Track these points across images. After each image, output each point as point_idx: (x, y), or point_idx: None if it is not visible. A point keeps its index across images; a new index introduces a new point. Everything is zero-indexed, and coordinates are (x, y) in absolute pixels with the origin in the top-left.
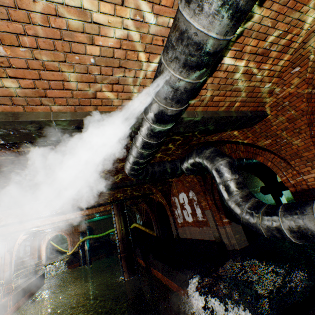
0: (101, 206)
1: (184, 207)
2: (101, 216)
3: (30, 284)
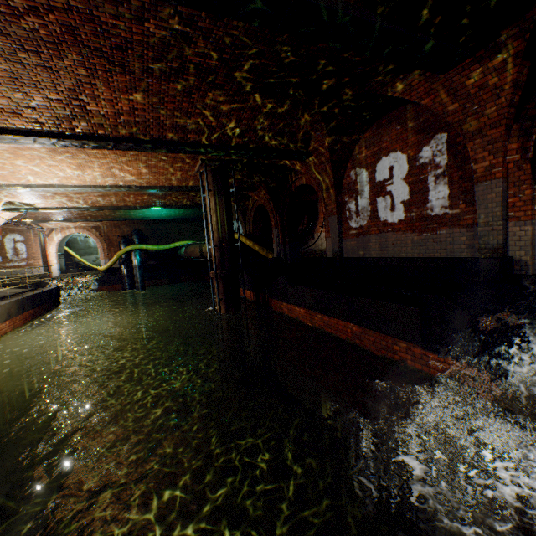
0: (176, 173)
1: (385, 191)
2: (166, 207)
3: (33, 298)
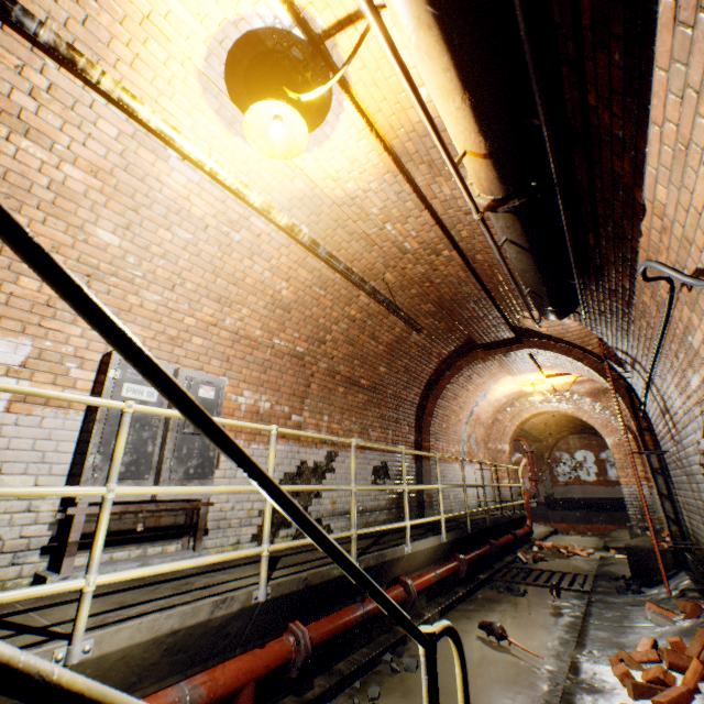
0: None
1: (582, 466)
2: None
3: None
